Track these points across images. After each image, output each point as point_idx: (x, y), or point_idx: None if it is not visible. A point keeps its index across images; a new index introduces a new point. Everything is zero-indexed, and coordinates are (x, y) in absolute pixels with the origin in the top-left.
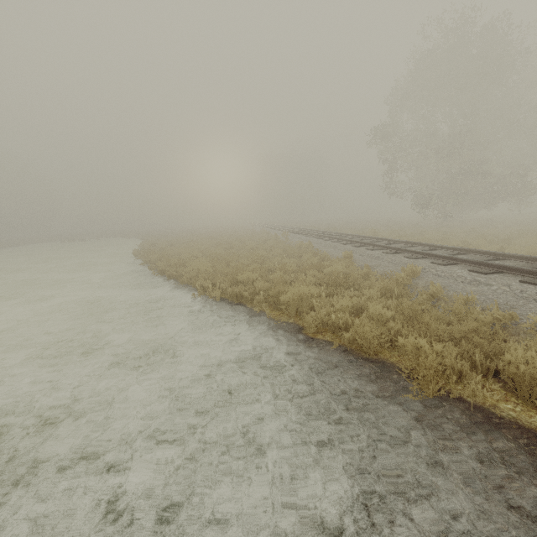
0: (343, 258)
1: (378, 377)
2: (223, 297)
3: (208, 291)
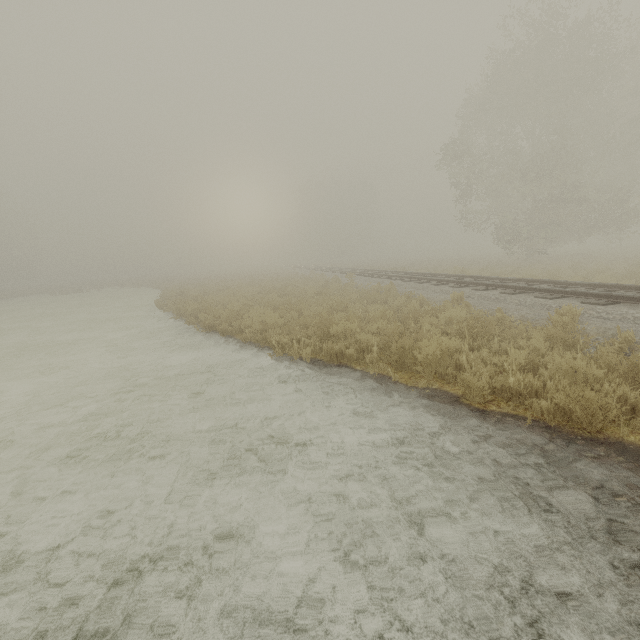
0: (451, 302)
1: (634, 469)
2: (313, 357)
3: (288, 350)
